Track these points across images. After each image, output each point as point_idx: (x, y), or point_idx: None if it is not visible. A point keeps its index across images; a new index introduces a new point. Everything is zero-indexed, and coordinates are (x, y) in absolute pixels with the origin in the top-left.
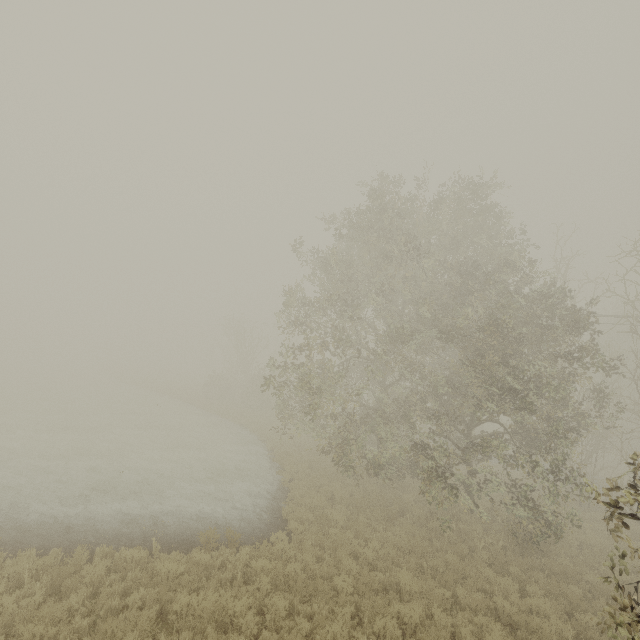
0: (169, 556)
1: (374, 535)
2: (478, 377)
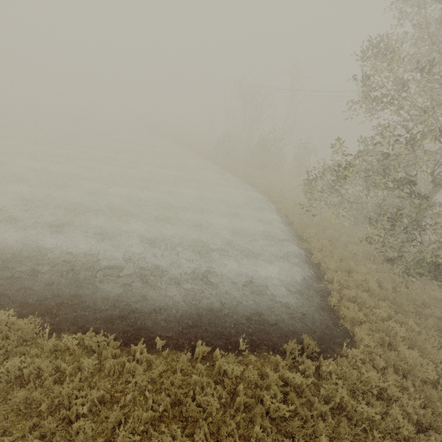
0: (255, 355)
1: (440, 357)
2: None
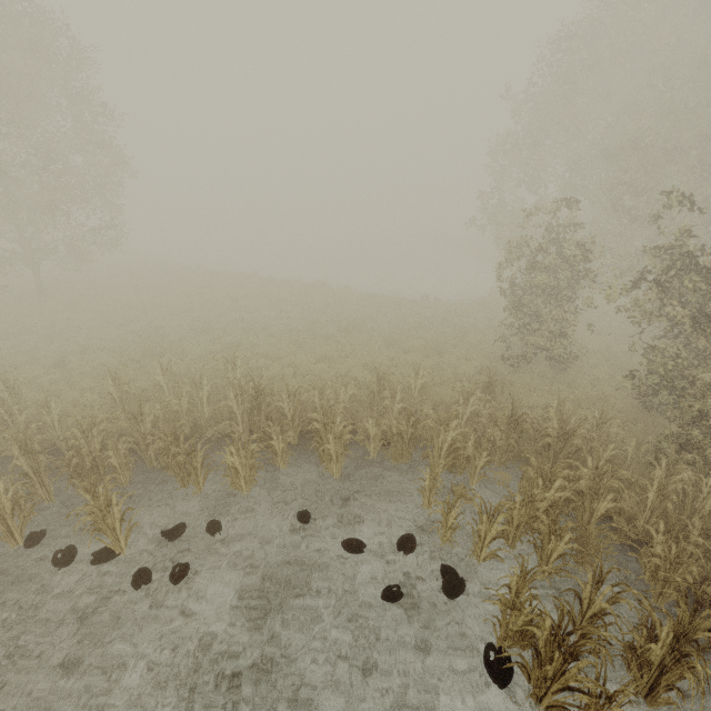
0: None
1: None
2: (610, 198)
